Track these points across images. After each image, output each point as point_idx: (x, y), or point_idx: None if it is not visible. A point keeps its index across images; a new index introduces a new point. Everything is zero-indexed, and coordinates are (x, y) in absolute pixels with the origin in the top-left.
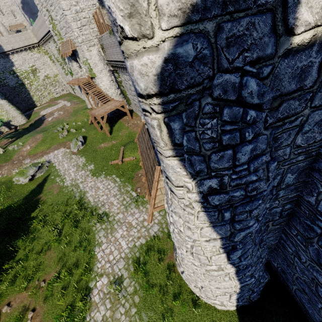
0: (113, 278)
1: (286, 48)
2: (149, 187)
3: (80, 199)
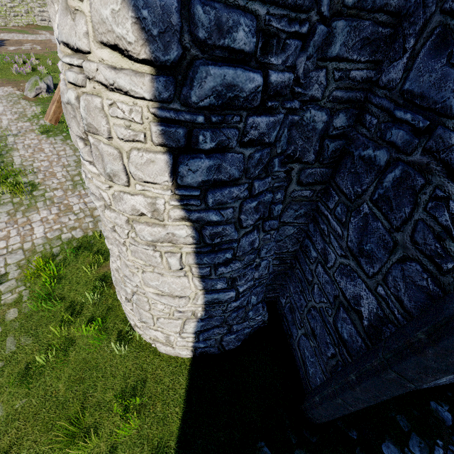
0: None
1: None
2: None
3: None
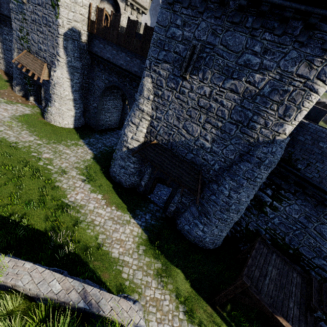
0: (4, 122)
1: (81, 41)
2: (38, 73)
3: None
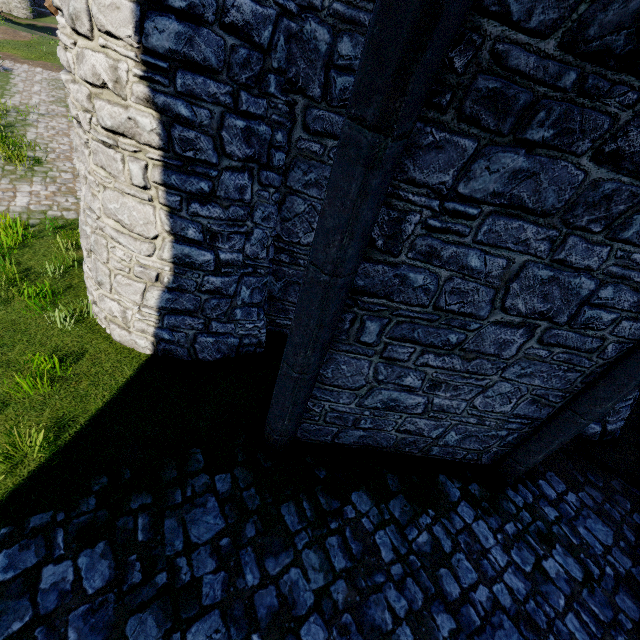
0: None
1: None
2: None
3: (6, 125)
